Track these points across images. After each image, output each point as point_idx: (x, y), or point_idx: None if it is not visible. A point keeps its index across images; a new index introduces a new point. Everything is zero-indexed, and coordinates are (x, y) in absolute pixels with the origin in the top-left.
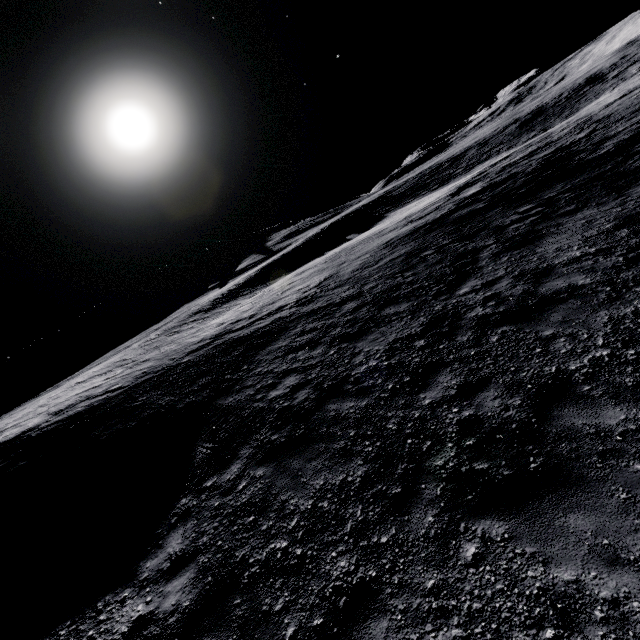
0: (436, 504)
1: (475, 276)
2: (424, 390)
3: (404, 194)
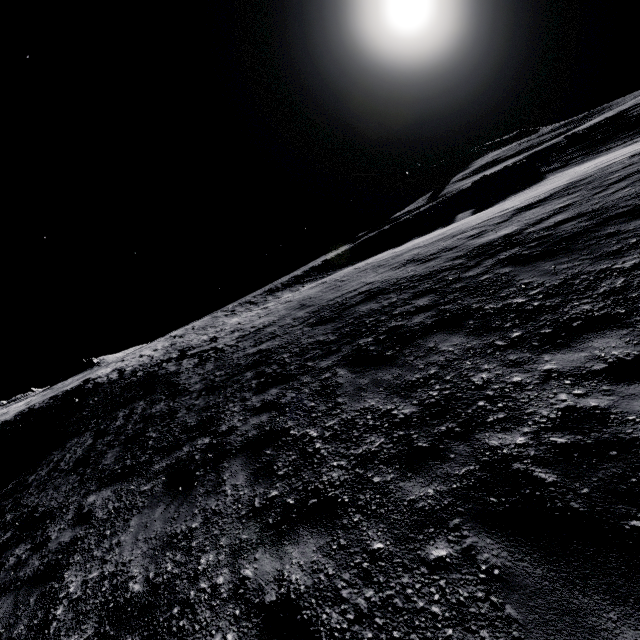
0: None
1: (121, 485)
2: None
3: (639, 118)
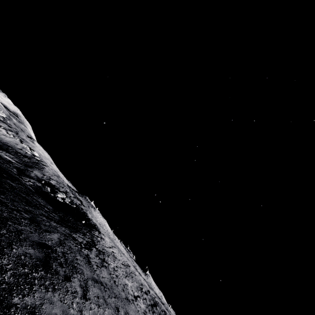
0: None
1: None
2: None
3: None
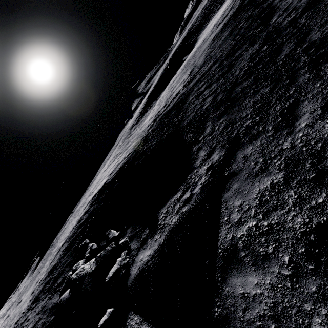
0: (307, 72)
1: (276, 12)
2: (279, 55)
3: (201, 23)
